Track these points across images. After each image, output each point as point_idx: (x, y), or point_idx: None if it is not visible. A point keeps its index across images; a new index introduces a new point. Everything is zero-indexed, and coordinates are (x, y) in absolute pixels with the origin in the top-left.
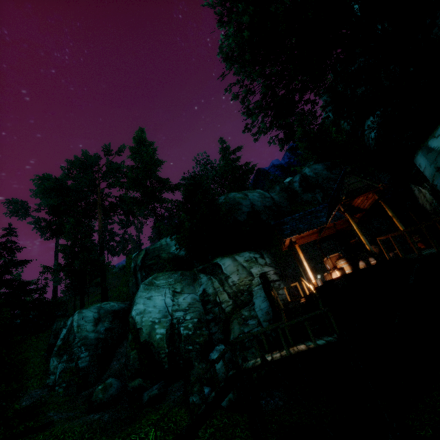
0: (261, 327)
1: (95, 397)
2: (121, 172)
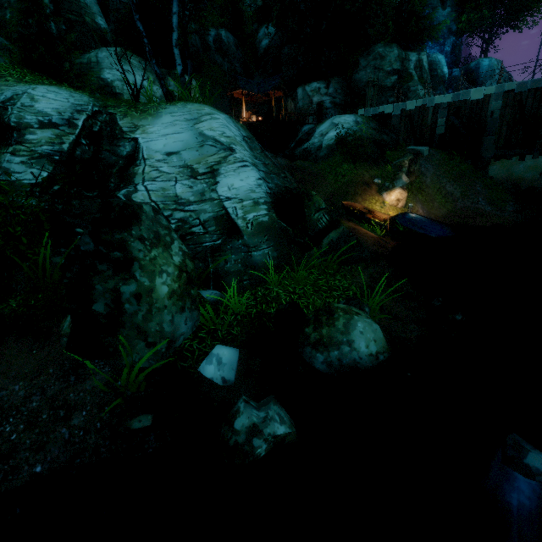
0: None
1: None
2: None
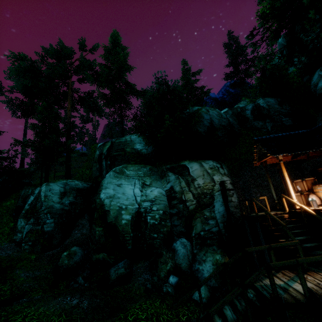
0: (218, 227)
1: (61, 262)
2: (93, 69)
